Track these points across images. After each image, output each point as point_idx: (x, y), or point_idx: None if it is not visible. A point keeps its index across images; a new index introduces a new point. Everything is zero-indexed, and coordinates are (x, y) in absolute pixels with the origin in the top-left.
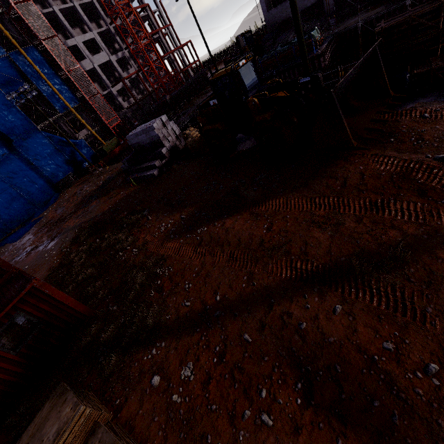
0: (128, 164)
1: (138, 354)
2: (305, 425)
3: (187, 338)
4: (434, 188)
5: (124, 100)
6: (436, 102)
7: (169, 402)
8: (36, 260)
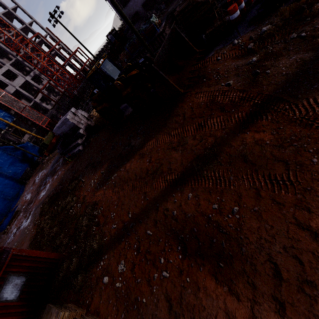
0: (61, 148)
1: (93, 269)
2: (185, 268)
3: (118, 247)
4: (227, 104)
5: (47, 104)
6: (223, 47)
7: (116, 289)
8: (21, 236)
